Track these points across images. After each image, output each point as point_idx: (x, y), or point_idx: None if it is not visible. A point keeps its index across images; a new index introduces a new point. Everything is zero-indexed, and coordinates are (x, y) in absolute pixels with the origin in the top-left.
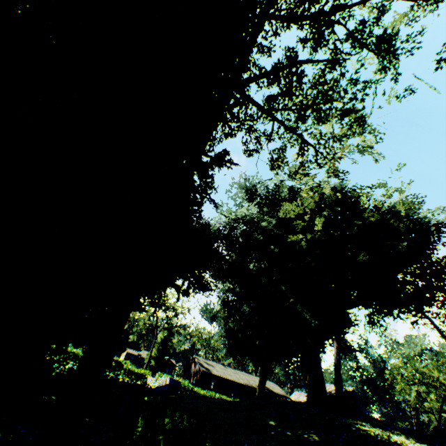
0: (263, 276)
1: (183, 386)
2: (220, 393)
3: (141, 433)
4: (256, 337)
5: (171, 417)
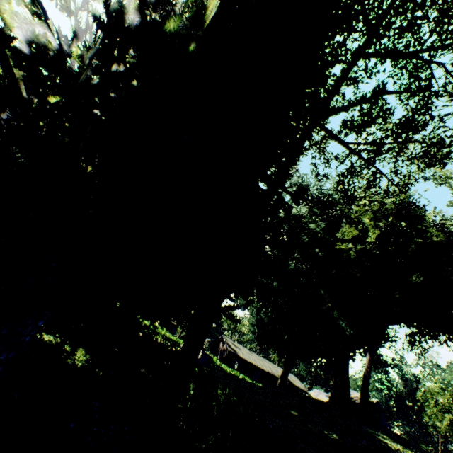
0: (302, 277)
1: (212, 361)
2: (243, 374)
3: (194, 395)
4: (284, 331)
5: (223, 391)
